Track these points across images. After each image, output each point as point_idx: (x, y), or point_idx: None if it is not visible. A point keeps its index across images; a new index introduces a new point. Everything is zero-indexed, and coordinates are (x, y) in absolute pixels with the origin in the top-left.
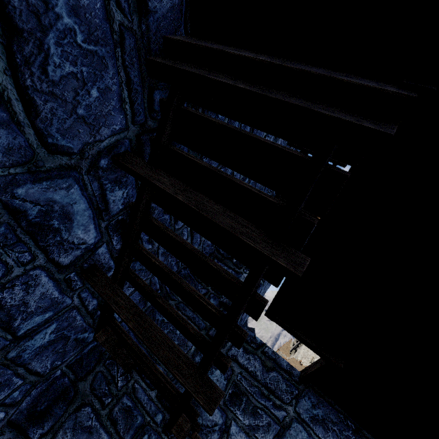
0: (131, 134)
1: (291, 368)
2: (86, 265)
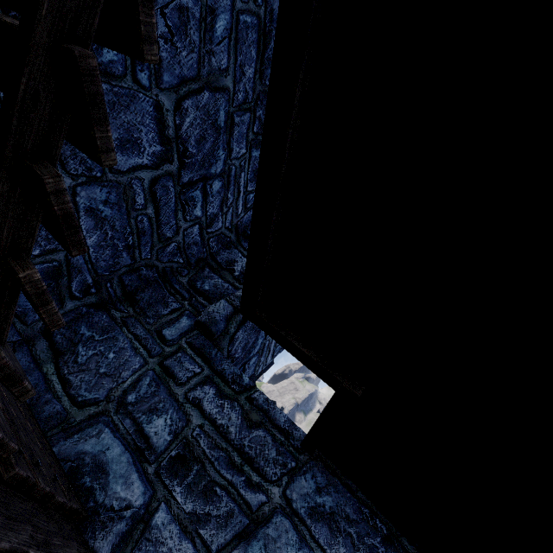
0: None
1: (292, 426)
2: None
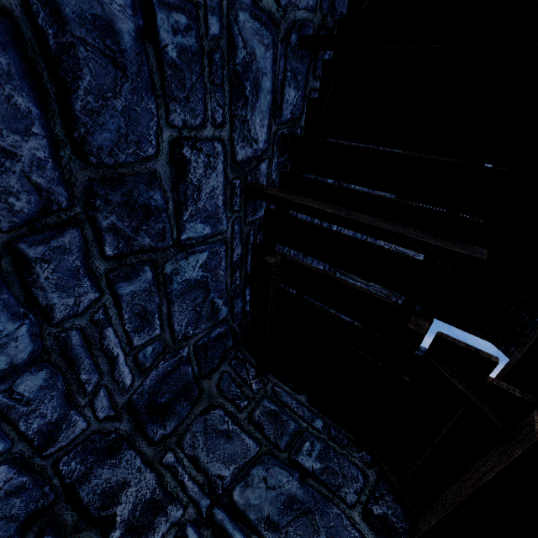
0: (316, 21)
1: None
2: (249, 180)
